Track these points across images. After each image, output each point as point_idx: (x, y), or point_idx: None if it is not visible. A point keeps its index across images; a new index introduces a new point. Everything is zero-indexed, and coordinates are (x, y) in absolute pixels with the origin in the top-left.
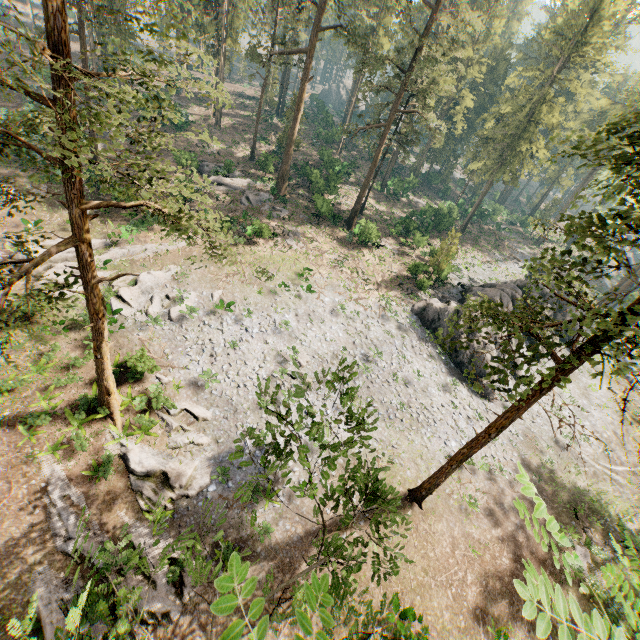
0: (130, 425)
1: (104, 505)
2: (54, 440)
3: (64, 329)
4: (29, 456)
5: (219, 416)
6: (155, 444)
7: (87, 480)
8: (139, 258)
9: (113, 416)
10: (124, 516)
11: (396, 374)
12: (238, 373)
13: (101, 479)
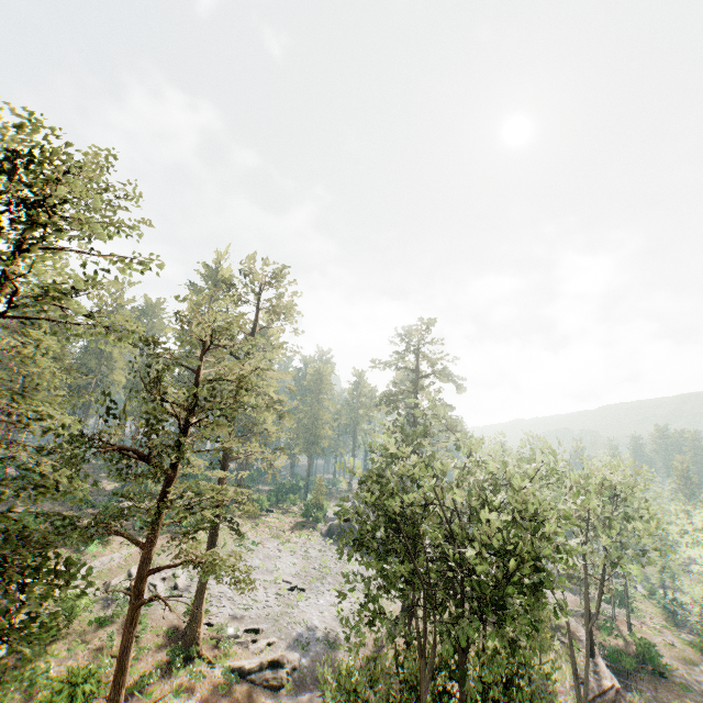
0: (216, 656)
1: (247, 701)
2: (168, 690)
3: (104, 622)
4: (163, 702)
5: (269, 626)
6: (245, 657)
7: (220, 696)
8: (111, 565)
9: (202, 652)
10: (266, 699)
11: (344, 568)
12: (256, 601)
13: (229, 691)
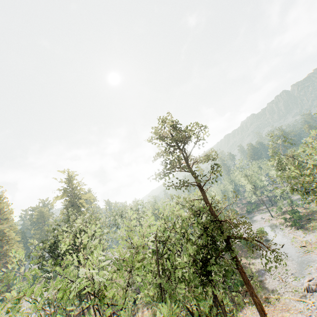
0: None
1: None
2: None
3: None
4: None
5: None
6: None
7: None
8: None
9: None
10: None
11: None
12: None
13: None
